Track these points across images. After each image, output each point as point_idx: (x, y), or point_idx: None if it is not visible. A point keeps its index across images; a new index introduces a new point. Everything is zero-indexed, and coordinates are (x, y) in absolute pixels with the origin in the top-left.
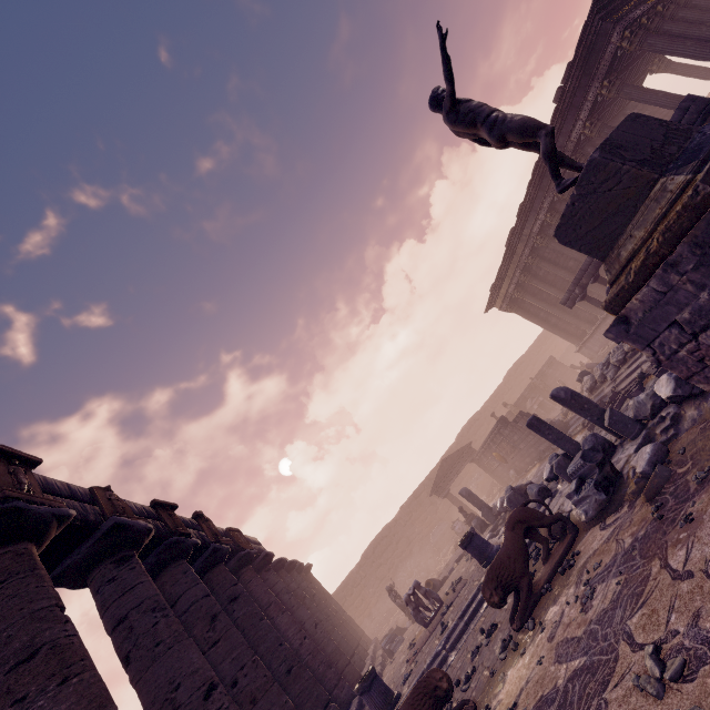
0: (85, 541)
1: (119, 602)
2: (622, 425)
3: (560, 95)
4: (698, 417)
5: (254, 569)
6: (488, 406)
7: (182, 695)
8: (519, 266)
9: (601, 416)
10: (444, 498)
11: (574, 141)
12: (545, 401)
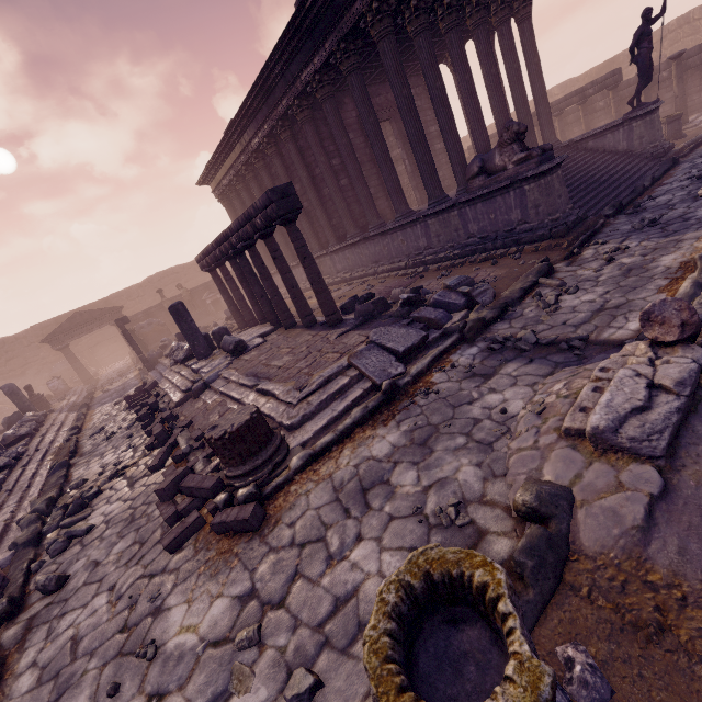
0: None
1: None
2: None
3: (299, 6)
4: None
5: None
6: (197, 265)
7: None
8: (235, 167)
9: None
10: (94, 334)
11: (303, 83)
12: (221, 300)
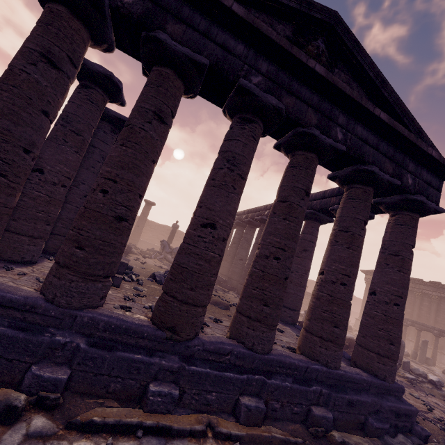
0: (327, 216)
1: (315, 238)
2: (407, 366)
3: None
4: (430, 388)
5: (245, 225)
6: None
7: (308, 273)
8: None
9: (401, 357)
10: None
11: None
12: None
